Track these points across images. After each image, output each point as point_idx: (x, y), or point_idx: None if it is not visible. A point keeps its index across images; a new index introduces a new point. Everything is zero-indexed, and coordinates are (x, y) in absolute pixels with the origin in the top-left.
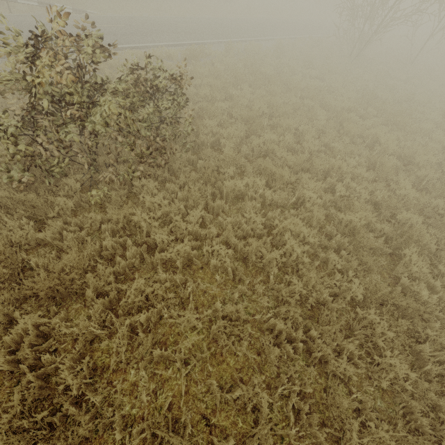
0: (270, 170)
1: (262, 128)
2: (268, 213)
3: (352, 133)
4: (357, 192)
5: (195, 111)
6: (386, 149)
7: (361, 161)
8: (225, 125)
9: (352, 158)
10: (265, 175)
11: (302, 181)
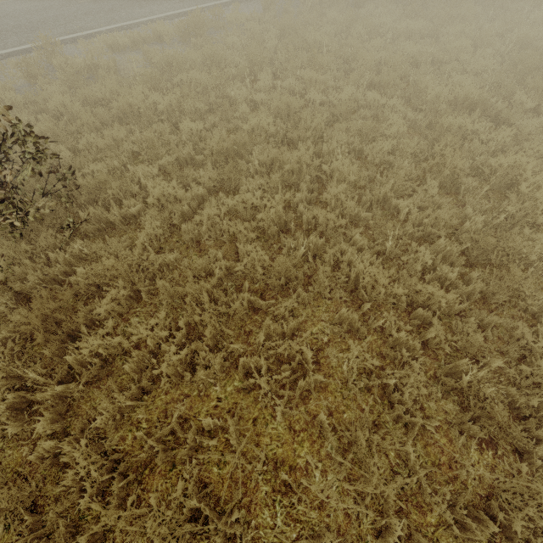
0: (208, 288)
1: (240, 174)
2: (138, 433)
3: (448, 170)
4: (405, 359)
5: (146, 142)
6: (535, 205)
7: (452, 250)
8: (171, 173)
9: (423, 247)
10: (197, 301)
11: (266, 323)
